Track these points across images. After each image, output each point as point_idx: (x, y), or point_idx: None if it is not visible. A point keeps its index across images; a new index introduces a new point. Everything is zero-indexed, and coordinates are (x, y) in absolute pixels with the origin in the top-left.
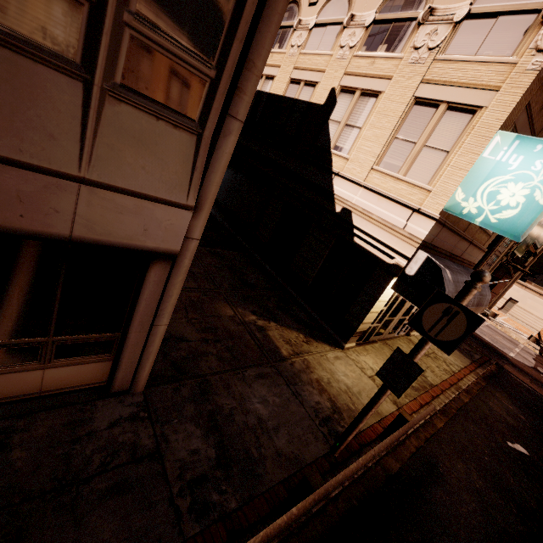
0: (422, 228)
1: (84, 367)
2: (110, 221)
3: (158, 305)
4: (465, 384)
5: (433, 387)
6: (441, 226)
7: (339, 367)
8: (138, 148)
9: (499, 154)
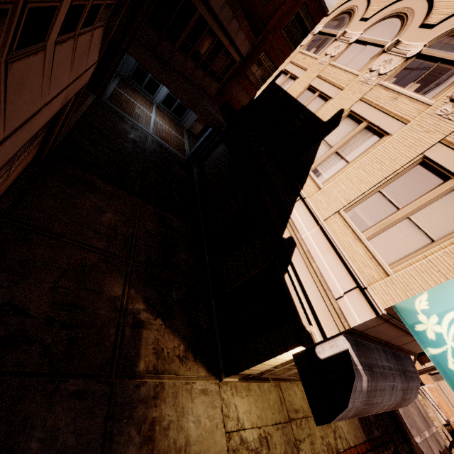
0: (357, 313)
1: None
2: None
3: None
4: None
5: None
6: (383, 320)
7: (197, 407)
8: None
9: None
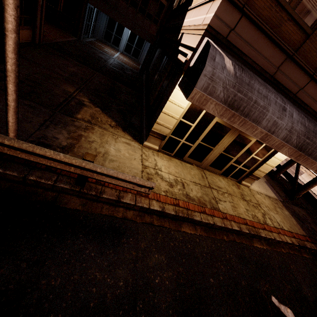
0: (212, 12)
1: None
2: None
3: None
4: (269, 235)
5: (216, 210)
6: (238, 11)
7: (119, 146)
8: None
9: None
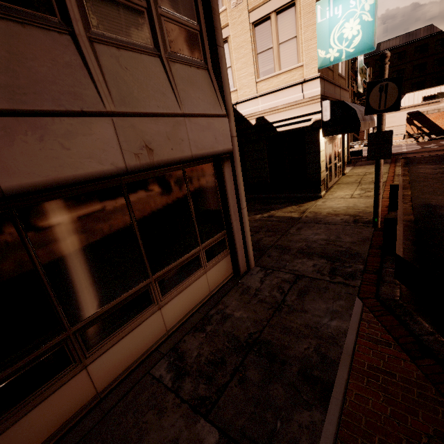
0: (315, 88)
1: (220, 265)
2: (202, 139)
3: (236, 195)
4: (399, 172)
5: (385, 182)
6: (323, 80)
7: (331, 204)
8: (192, 87)
9: (326, 15)
